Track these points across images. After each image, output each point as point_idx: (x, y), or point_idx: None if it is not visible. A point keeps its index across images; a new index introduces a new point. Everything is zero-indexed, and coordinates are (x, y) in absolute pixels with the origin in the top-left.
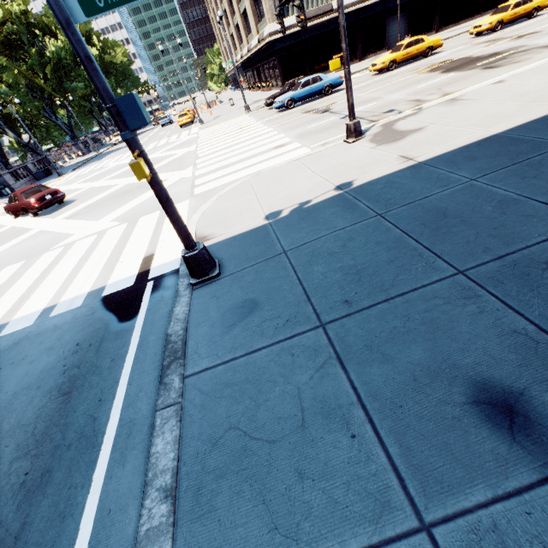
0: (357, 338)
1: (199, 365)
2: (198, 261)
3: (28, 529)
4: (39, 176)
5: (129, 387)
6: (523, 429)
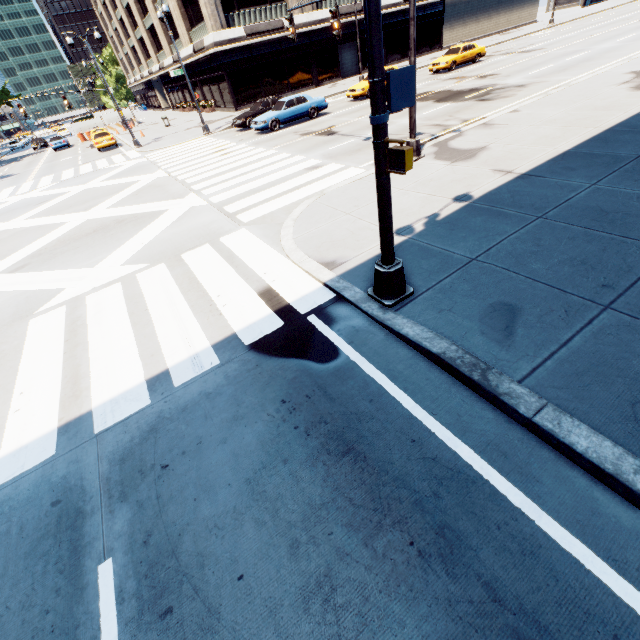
0: None
1: (519, 368)
2: (400, 276)
3: (500, 586)
4: None
5: (438, 417)
6: None
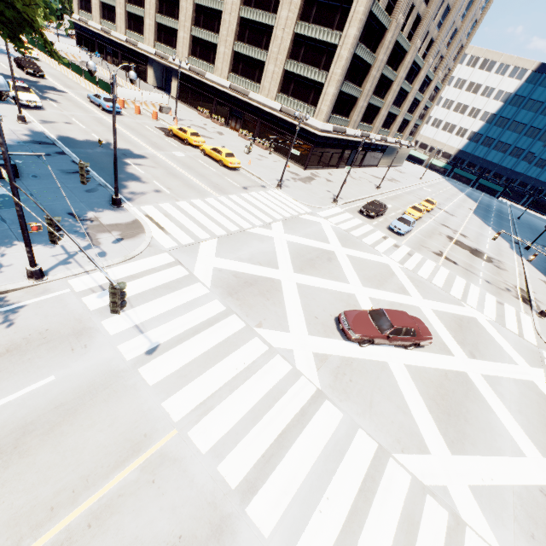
0: None
1: None
2: None
3: None
4: None
5: None
6: None
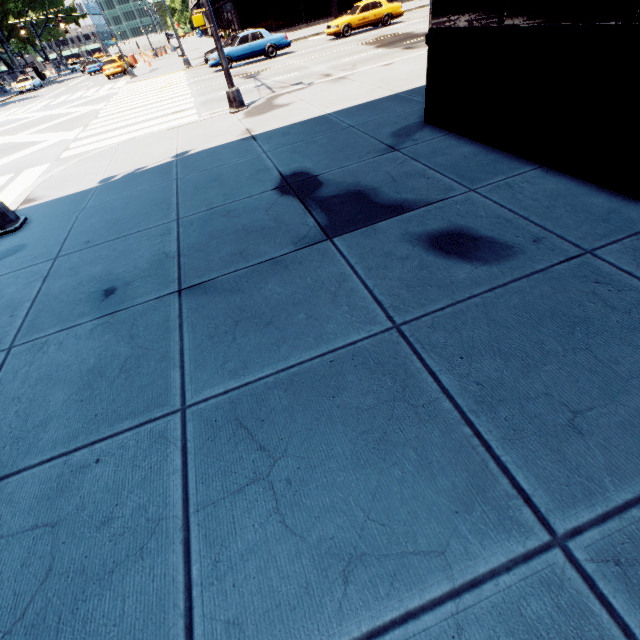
0: (70, 264)
1: None
2: None
3: None
4: None
5: None
6: (108, 300)
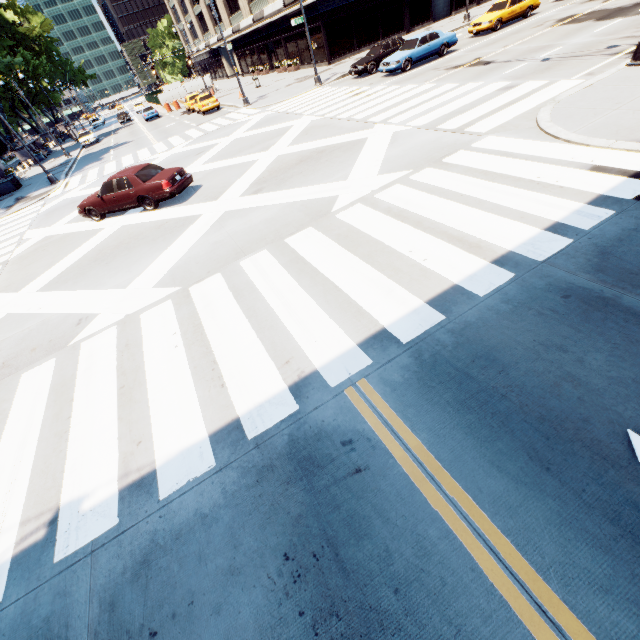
0: None
1: None
2: None
3: None
4: (4, 189)
5: None
6: None
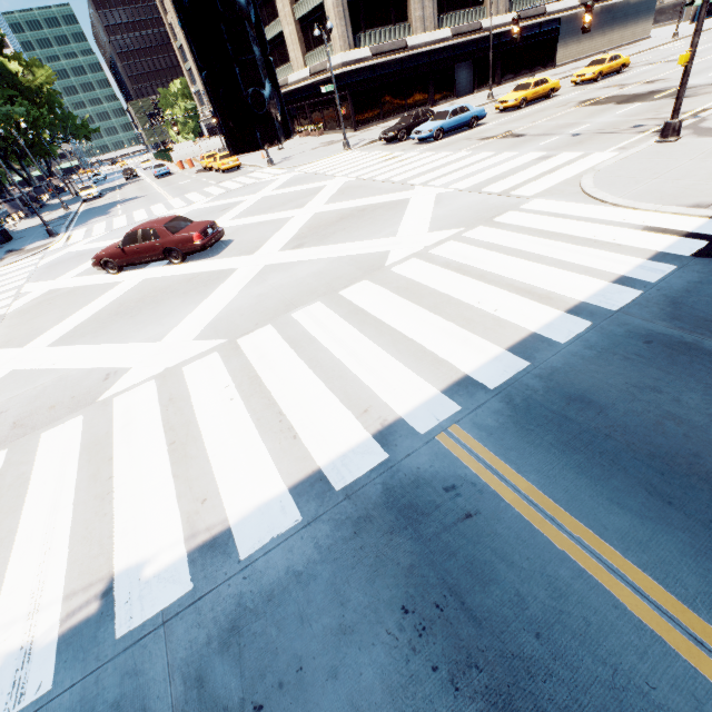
0: None
1: None
2: None
3: None
4: None
5: None
6: None
